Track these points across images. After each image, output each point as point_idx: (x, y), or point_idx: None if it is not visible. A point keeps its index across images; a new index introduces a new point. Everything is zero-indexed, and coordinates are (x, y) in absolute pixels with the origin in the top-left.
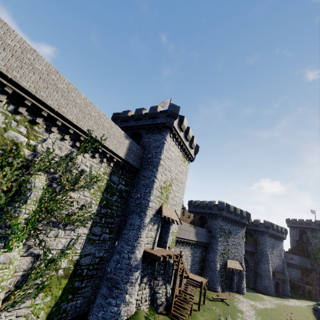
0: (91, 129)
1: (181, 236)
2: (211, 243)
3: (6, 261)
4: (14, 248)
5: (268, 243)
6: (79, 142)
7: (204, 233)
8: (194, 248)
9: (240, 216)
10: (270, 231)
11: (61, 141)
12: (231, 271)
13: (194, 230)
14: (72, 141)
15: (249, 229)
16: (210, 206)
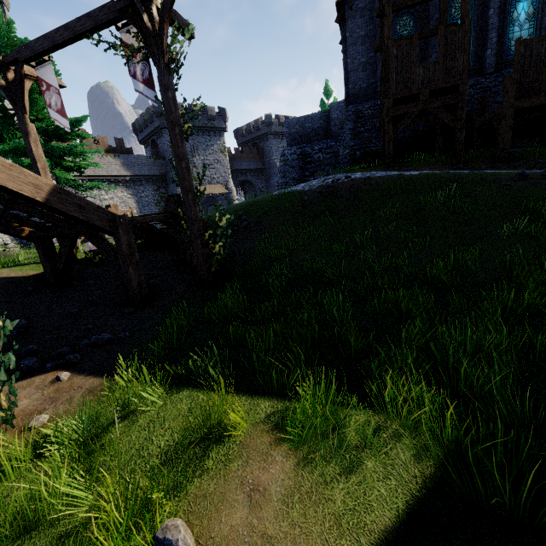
0: None
1: (87, 174)
2: (168, 173)
3: None
4: None
5: (275, 148)
6: None
7: (146, 162)
8: (135, 187)
9: (206, 118)
10: (275, 129)
11: None
12: (213, 199)
13: (117, 160)
14: None
15: (253, 139)
16: (149, 117)
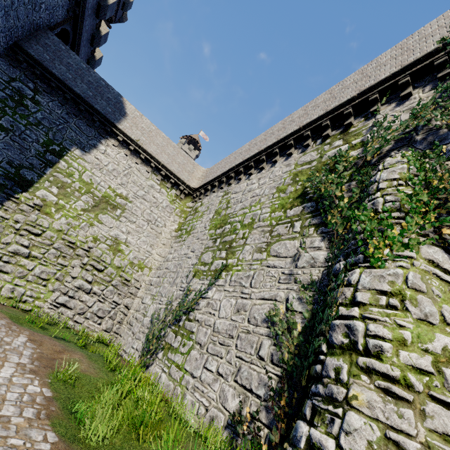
0: (449, 36)
1: None
2: None
3: (378, 285)
4: (388, 260)
5: None
6: (444, 71)
7: None
8: None
9: None
10: None
11: (403, 105)
12: None
13: None
14: (428, 86)
15: None
16: None
